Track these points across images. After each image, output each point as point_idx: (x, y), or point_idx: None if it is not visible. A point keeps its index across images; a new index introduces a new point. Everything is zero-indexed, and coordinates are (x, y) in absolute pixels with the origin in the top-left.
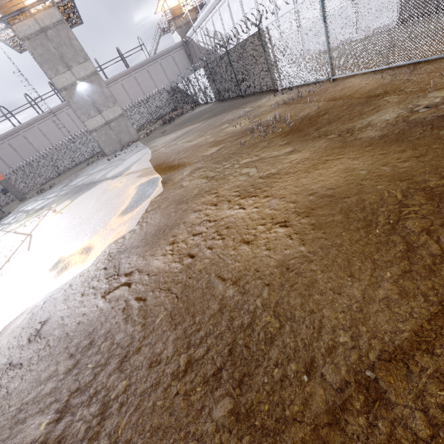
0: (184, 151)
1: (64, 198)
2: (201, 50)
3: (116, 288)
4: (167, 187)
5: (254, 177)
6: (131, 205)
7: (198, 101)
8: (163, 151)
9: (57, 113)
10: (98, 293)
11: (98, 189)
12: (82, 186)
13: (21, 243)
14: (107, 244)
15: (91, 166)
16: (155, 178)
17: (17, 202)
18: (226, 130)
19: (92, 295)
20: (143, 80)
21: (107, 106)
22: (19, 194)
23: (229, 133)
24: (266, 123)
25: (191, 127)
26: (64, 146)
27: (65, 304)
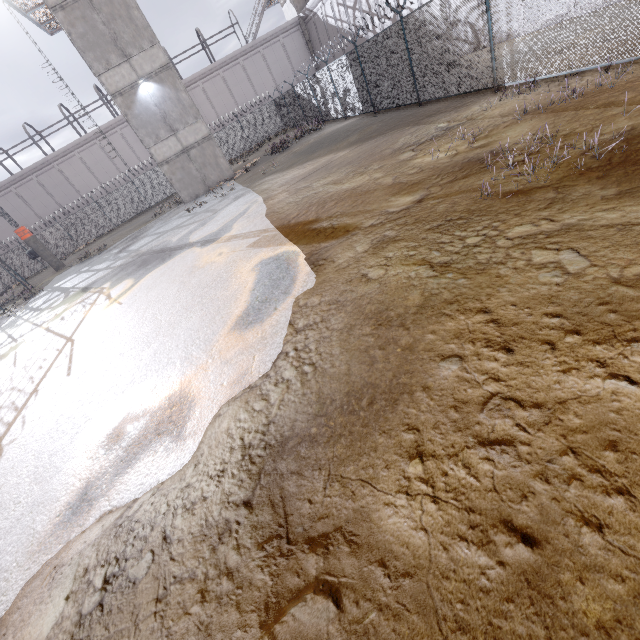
0: (335, 201)
1: (123, 273)
2: (329, 31)
3: (299, 600)
4: (326, 276)
5: (591, 278)
6: (254, 308)
7: (329, 115)
8: (287, 199)
9: (107, 135)
10: (249, 607)
11: (179, 264)
12: (151, 255)
13: (56, 354)
14: (222, 400)
15: (161, 220)
16: (290, 253)
17: (52, 272)
18: (415, 163)
19: (232, 611)
20: (235, 83)
21: (185, 122)
22: (53, 260)
23: (426, 169)
24: (524, 149)
25: (329, 157)
26: (117, 186)
27: (162, 627)
